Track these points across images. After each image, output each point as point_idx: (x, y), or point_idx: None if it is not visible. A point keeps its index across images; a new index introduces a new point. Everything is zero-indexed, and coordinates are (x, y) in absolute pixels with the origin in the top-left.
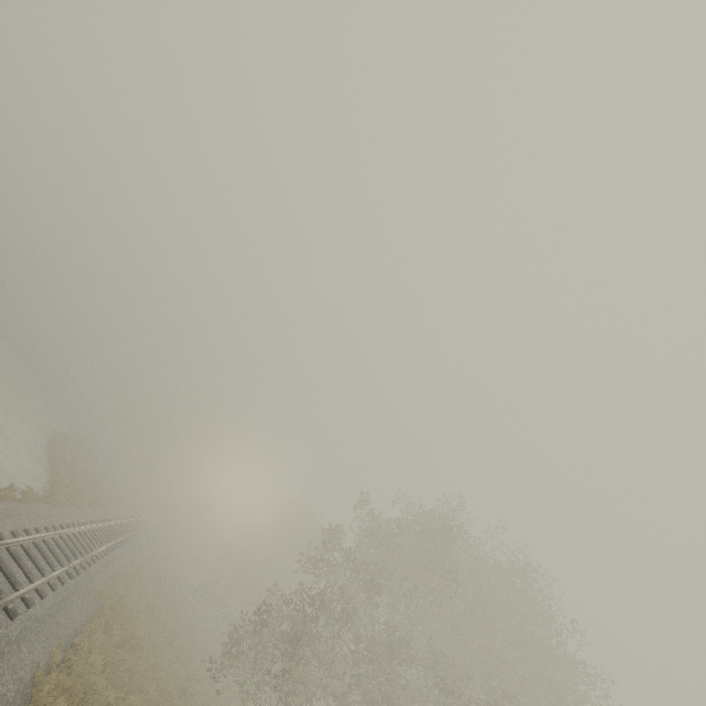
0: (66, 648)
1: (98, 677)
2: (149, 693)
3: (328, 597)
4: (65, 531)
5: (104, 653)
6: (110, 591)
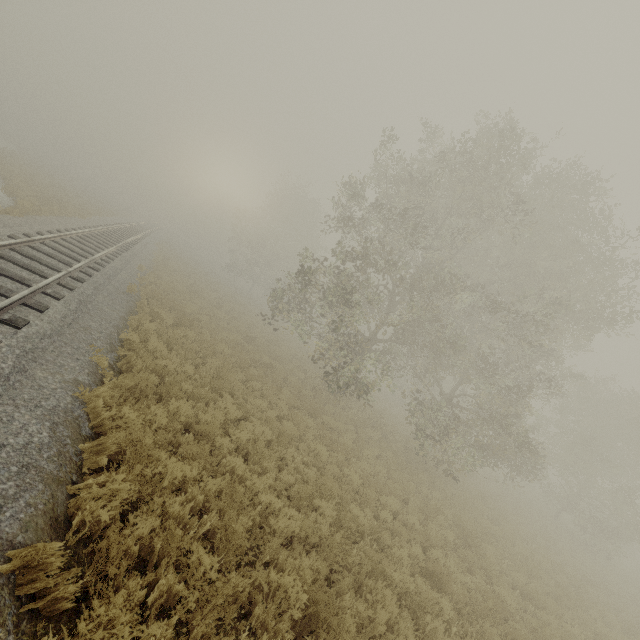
0: (114, 346)
1: (166, 362)
2: (223, 351)
3: (369, 250)
4: (44, 237)
5: (163, 337)
6: (143, 284)
